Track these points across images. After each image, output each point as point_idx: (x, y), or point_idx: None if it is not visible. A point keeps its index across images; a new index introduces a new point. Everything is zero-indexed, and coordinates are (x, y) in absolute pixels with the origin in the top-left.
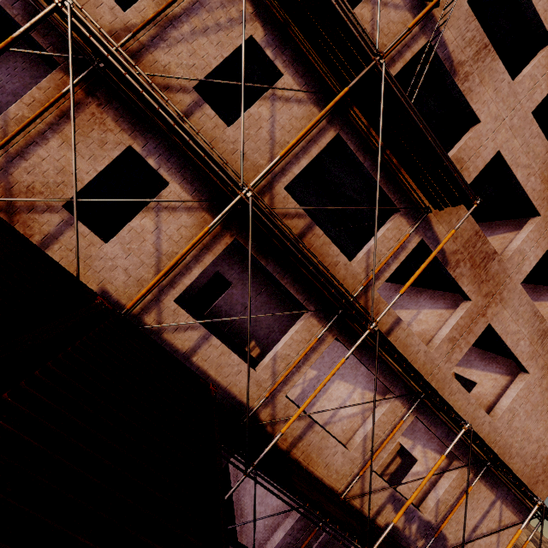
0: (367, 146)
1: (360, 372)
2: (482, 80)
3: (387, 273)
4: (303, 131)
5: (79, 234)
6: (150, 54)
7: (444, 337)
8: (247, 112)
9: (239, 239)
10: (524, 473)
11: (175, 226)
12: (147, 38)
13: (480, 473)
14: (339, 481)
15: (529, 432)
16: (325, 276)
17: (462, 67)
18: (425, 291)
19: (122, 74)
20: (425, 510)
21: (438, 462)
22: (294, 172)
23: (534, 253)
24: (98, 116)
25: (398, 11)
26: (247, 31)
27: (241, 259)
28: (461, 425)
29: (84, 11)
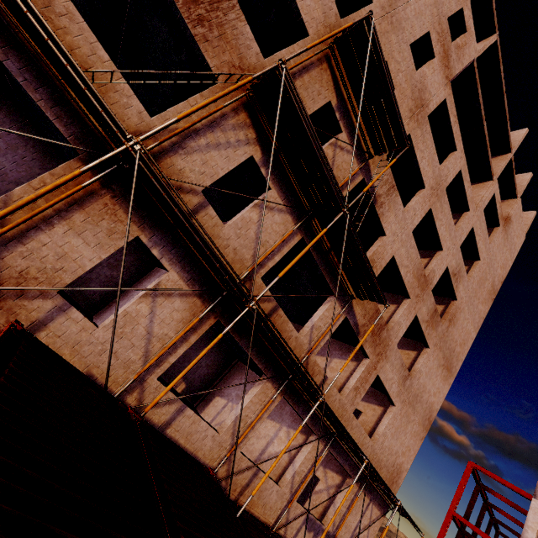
0: (320, 248)
1: (285, 412)
2: (389, 208)
3: (322, 342)
4: (296, 259)
5: (71, 319)
6: (168, 157)
7: (352, 387)
8: (241, 215)
9: (221, 320)
10: (387, 479)
11: (169, 310)
12: (168, 143)
13: (364, 485)
14: (272, 516)
15: (392, 448)
16: (297, 365)
17: (380, 198)
18: (335, 342)
19: (173, 209)
20: (327, 523)
21: (349, 491)
22: (270, 265)
23: (405, 323)
24: (110, 207)
25: (349, 155)
26: (250, 151)
27: None
28: (364, 460)
29: (150, 155)
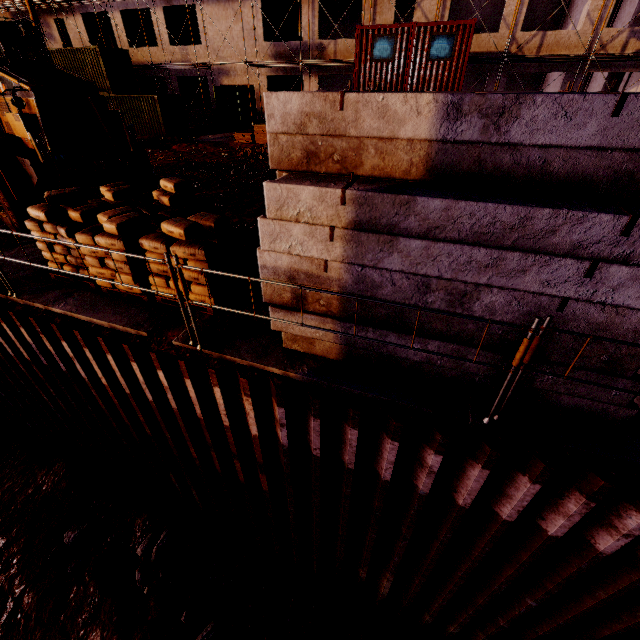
0: None
1: None
2: None
3: None
4: None
5: None
6: None
7: None
8: None
9: None
10: None
11: (428, 5)
12: None
13: None
14: (580, 51)
15: None
16: None
17: None
18: None
19: None
20: None
21: None
22: None
23: None
24: None
25: None
26: None
27: (477, 2)
28: None
29: None
